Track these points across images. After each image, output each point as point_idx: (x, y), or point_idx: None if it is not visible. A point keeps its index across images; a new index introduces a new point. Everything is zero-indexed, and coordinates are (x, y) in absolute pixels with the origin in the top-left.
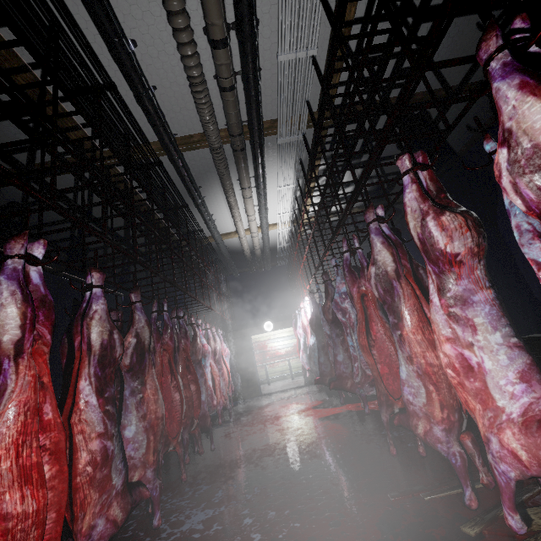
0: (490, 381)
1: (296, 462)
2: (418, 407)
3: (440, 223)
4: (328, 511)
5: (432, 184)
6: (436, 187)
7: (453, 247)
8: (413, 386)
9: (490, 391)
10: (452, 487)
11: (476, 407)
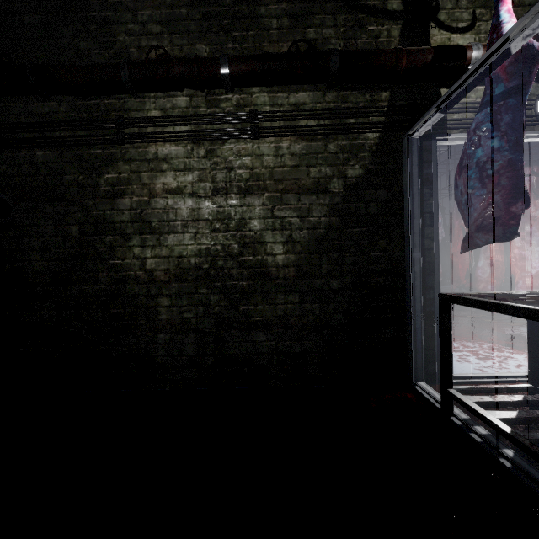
0: (528, 263)
1: None
2: (482, 278)
3: (534, 203)
4: None
5: (535, 183)
6: (537, 185)
7: (535, 213)
8: (483, 269)
9: (526, 266)
10: (478, 315)
11: (517, 272)
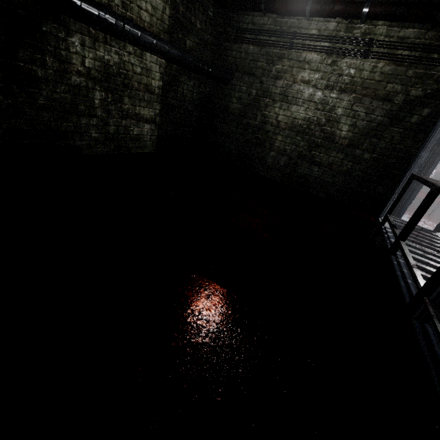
0: None
1: (418, 200)
2: None
3: None
4: (438, 213)
5: None
6: None
7: None
8: None
9: None
10: None
11: None
